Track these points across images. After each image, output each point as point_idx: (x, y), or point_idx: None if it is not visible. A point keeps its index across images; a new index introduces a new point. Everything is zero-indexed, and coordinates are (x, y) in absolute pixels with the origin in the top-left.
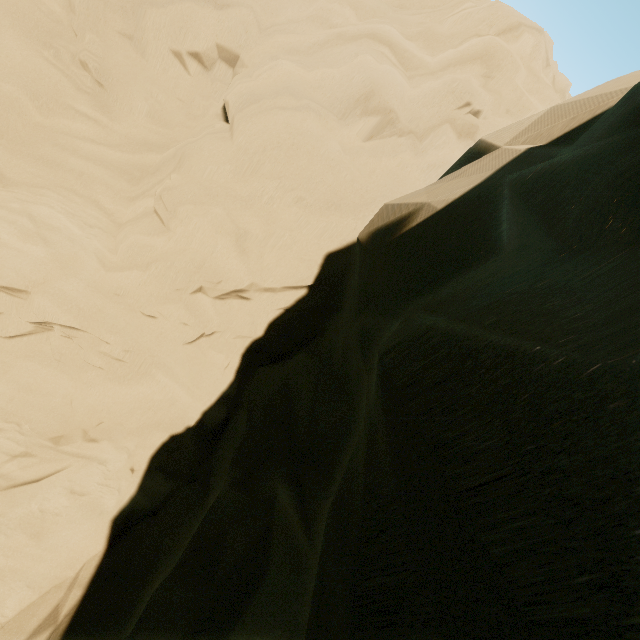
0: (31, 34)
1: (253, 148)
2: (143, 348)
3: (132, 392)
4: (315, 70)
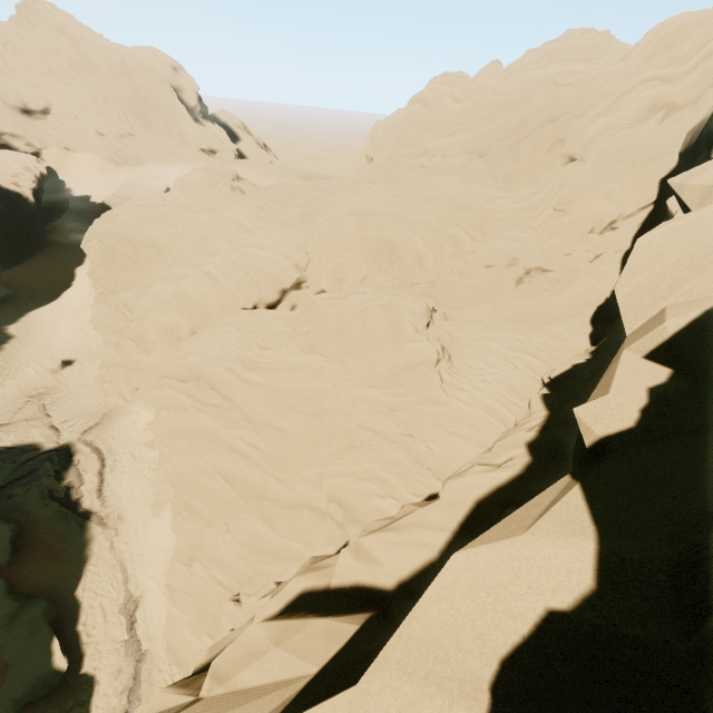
0: (477, 180)
1: (601, 158)
2: (570, 268)
3: (568, 295)
4: (616, 114)
